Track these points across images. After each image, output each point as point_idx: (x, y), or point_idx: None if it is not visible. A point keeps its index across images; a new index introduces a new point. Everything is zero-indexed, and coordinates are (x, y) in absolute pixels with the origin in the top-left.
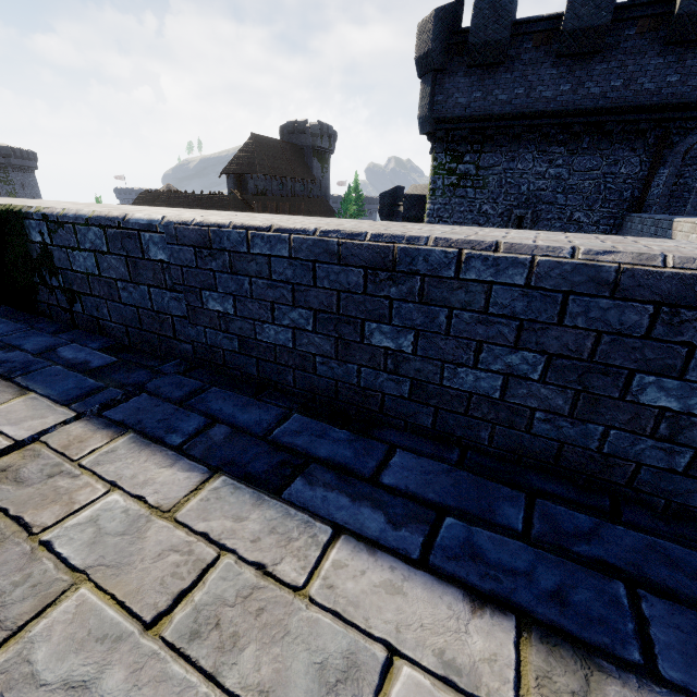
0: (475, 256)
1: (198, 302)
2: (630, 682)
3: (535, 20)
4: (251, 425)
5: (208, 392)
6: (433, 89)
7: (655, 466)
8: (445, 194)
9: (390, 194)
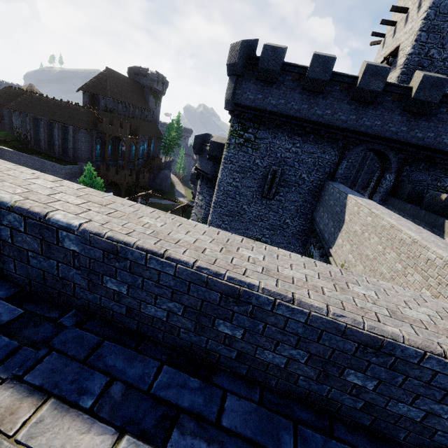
0: (282, 304)
1: (99, 281)
2: None
3: (294, 65)
4: (136, 378)
5: (102, 346)
6: (236, 86)
7: (348, 405)
8: (236, 148)
9: (201, 137)
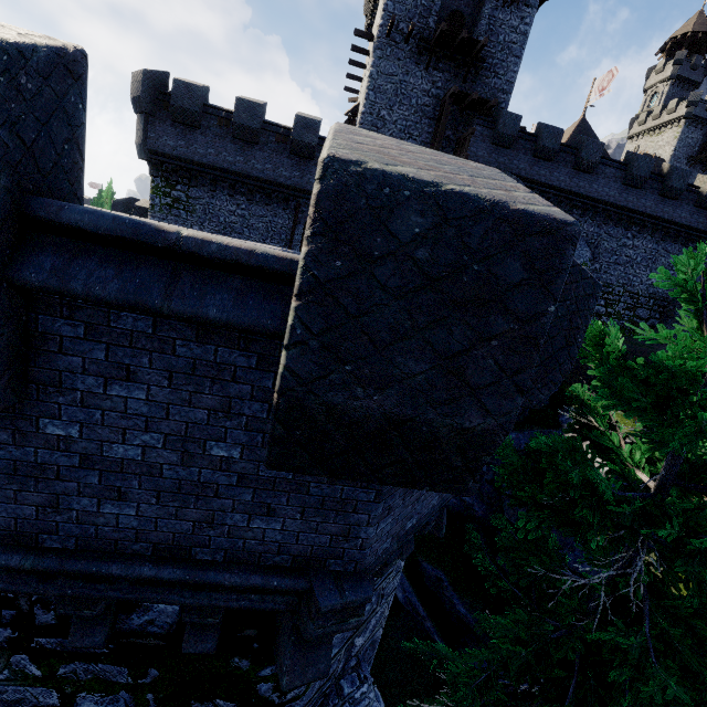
0: None
1: None
2: None
3: (218, 108)
4: None
5: None
6: (147, 127)
7: None
8: (163, 211)
9: (124, 203)
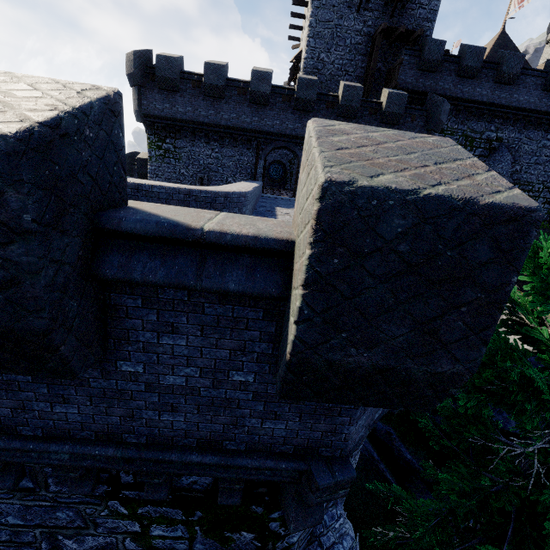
0: None
1: None
2: None
3: (191, 73)
4: None
5: None
6: (140, 96)
7: None
8: (158, 160)
9: (129, 156)
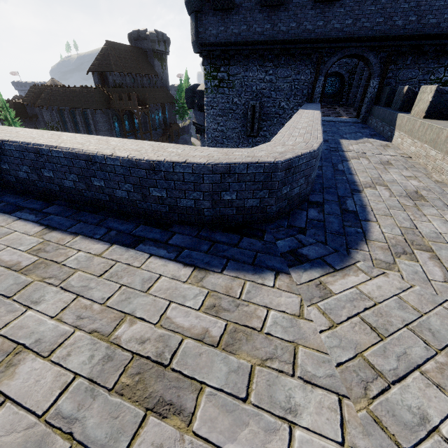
0: (52, 150)
1: None
2: (62, 233)
3: None
4: (15, 202)
5: (6, 195)
6: (197, 24)
7: (105, 200)
8: (213, 92)
9: (191, 89)
